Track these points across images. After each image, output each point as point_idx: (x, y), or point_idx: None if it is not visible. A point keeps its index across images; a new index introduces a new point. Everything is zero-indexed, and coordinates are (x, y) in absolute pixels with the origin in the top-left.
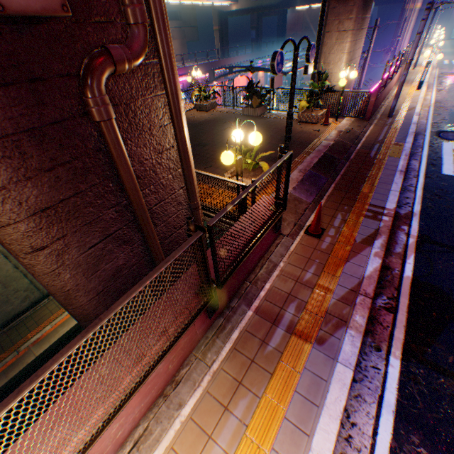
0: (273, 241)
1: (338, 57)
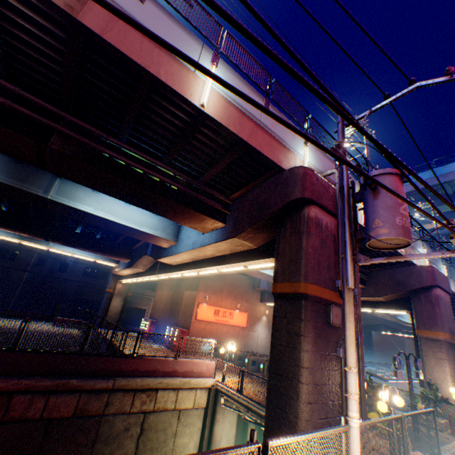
0: None
1: (441, 374)
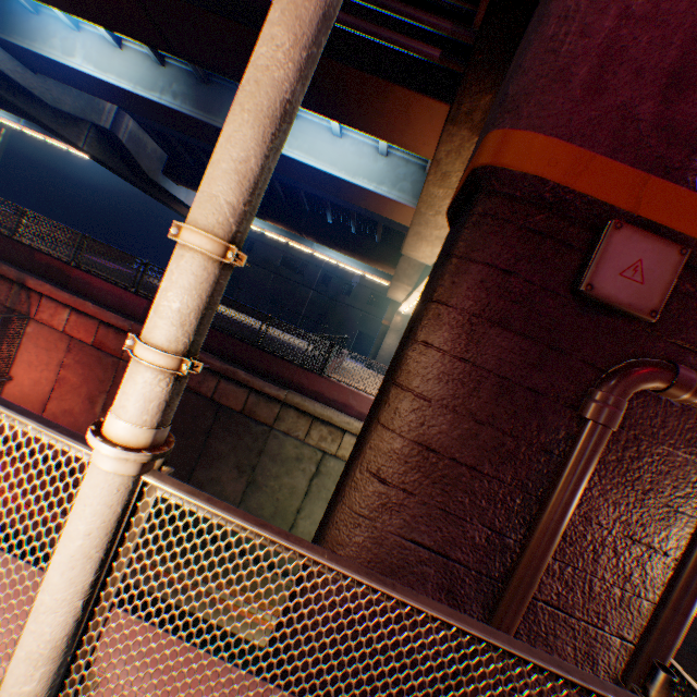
0: None
1: None
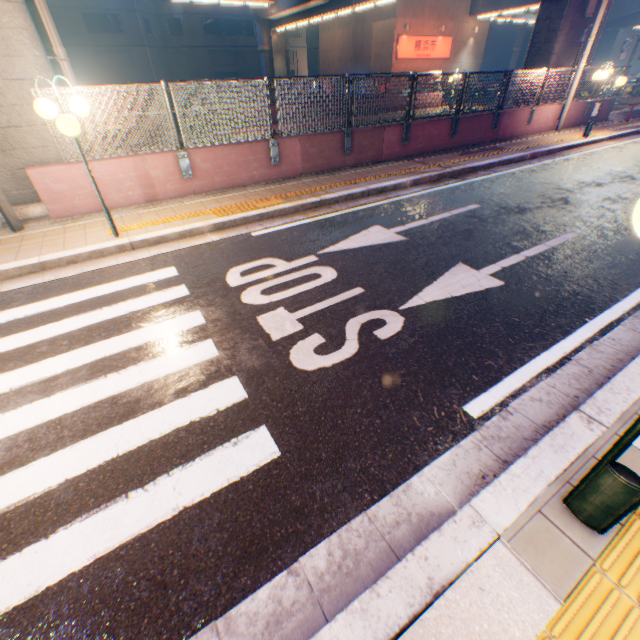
0: (602, 121)
1: None
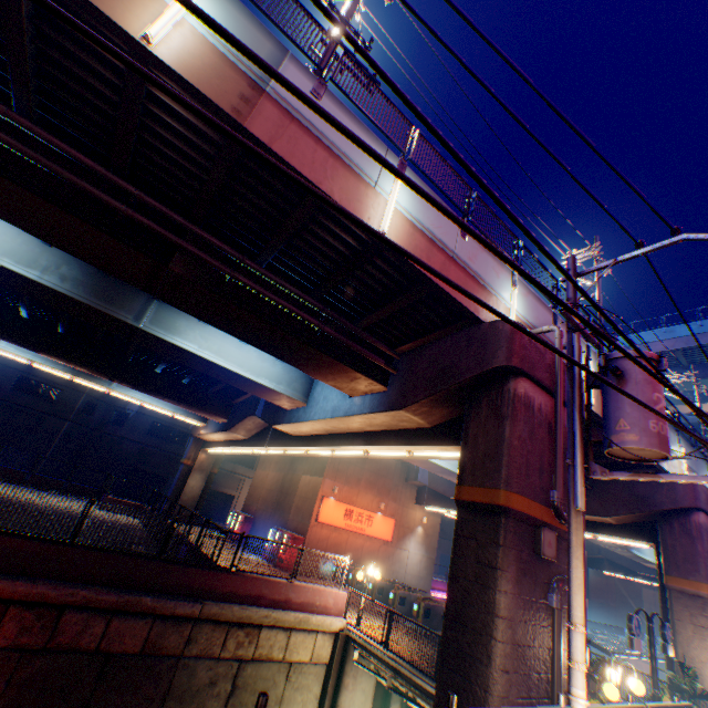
0: None
1: (703, 653)
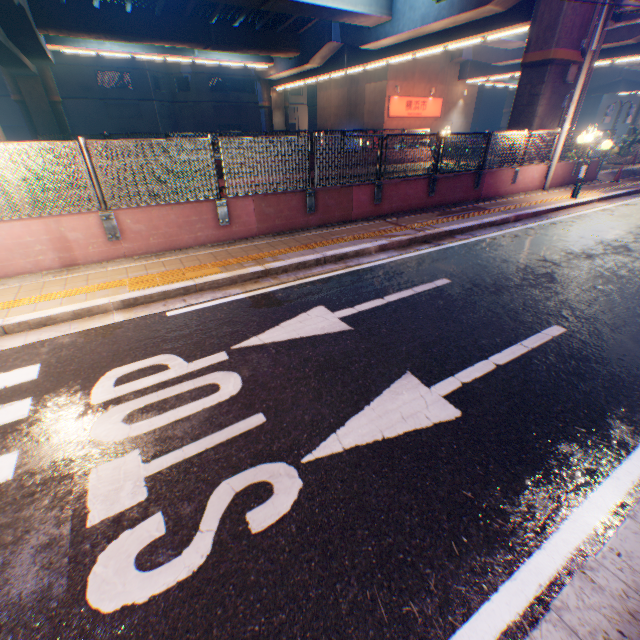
0: (591, 180)
1: None
